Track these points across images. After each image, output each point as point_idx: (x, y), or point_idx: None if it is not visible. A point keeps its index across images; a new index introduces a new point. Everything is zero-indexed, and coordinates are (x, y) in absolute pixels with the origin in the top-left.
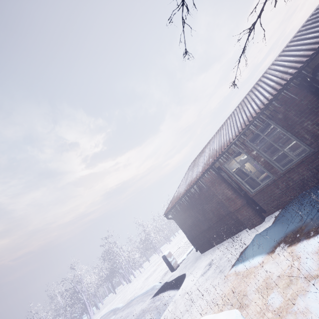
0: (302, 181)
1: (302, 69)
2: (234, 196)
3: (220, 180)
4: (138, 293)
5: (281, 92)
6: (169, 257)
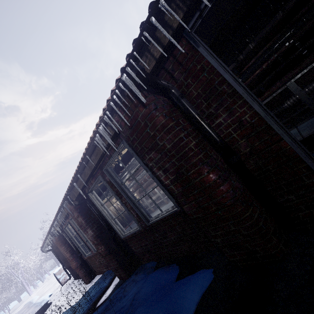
0: (106, 263)
1: (66, 196)
2: (70, 258)
3: (60, 242)
4: (48, 291)
5: (63, 205)
6: (58, 275)
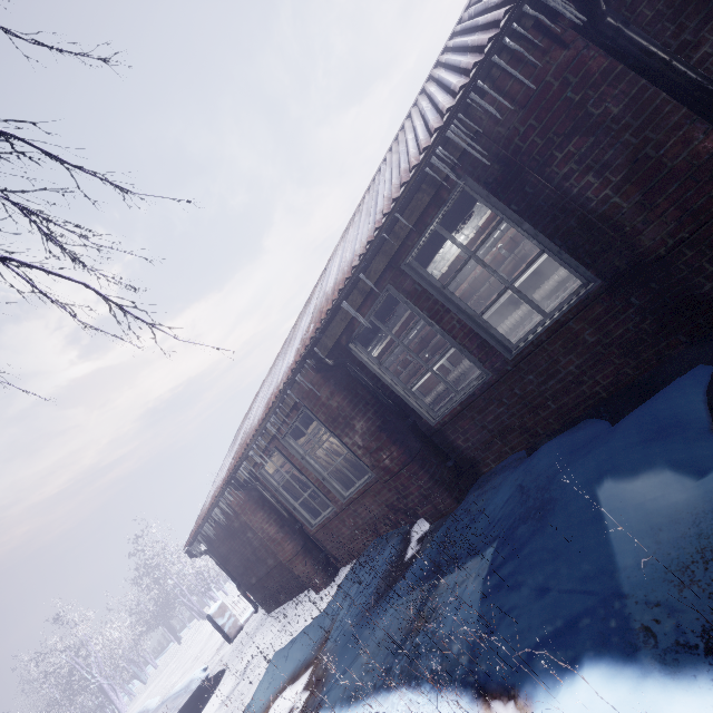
0: (373, 521)
1: (313, 345)
2: (279, 536)
3: (253, 504)
4: (185, 675)
5: (296, 378)
6: (219, 618)
